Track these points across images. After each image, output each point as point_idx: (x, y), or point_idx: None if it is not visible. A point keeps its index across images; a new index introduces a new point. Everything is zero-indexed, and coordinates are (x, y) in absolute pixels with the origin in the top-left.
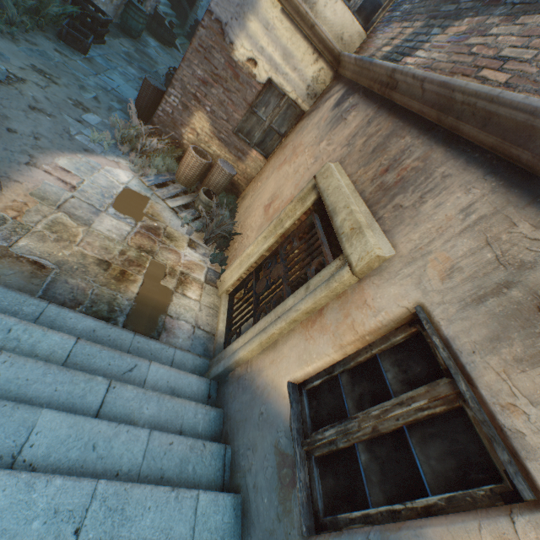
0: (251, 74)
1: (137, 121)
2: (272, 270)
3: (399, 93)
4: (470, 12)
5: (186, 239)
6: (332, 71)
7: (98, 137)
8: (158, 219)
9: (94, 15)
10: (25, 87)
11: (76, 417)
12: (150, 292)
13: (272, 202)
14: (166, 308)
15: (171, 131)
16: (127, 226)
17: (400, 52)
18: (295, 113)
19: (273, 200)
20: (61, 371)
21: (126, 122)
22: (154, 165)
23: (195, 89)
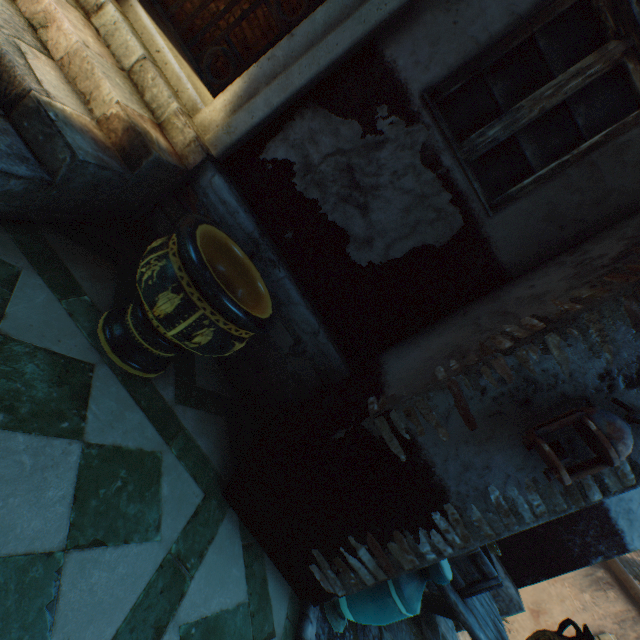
0: None
1: None
2: None
3: None
4: None
5: None
6: None
7: None
8: None
9: None
10: None
11: None
12: None
13: (538, 610)
14: None
15: None
16: None
17: None
18: None
19: (540, 610)
20: None
21: None
22: None
23: None
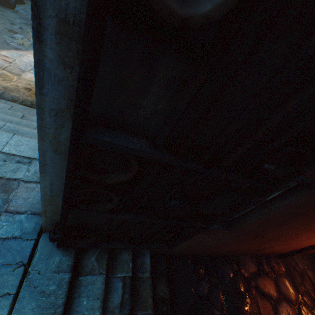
0: None
1: None
2: None
3: None
4: None
5: None
6: None
7: (22, 43)
8: None
9: None
10: None
11: (3, 115)
12: None
13: None
14: None
15: None
16: None
17: None
18: None
19: None
20: (0, 109)
21: None
22: None
23: None
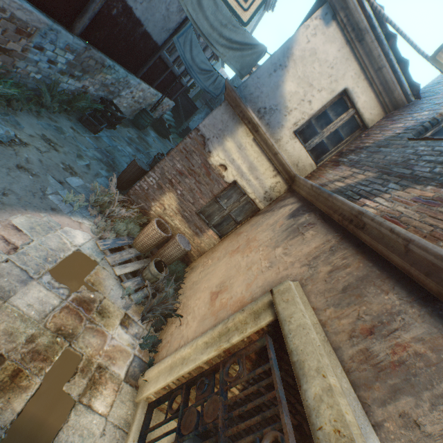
0: (221, 175)
1: (114, 190)
2: (208, 400)
3: (369, 235)
4: (431, 181)
5: (121, 313)
6: (287, 185)
7: (71, 199)
8: (97, 289)
9: (114, 112)
10: (25, 149)
11: None
12: (41, 407)
13: (220, 291)
14: (53, 437)
15: (142, 202)
16: (57, 298)
17: (355, 191)
18: (252, 208)
19: (222, 290)
20: None
21: (106, 187)
22: (117, 228)
23: (172, 176)
